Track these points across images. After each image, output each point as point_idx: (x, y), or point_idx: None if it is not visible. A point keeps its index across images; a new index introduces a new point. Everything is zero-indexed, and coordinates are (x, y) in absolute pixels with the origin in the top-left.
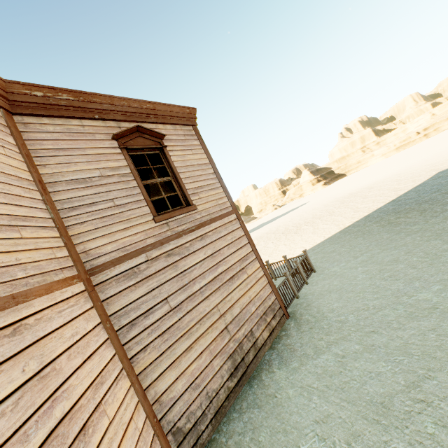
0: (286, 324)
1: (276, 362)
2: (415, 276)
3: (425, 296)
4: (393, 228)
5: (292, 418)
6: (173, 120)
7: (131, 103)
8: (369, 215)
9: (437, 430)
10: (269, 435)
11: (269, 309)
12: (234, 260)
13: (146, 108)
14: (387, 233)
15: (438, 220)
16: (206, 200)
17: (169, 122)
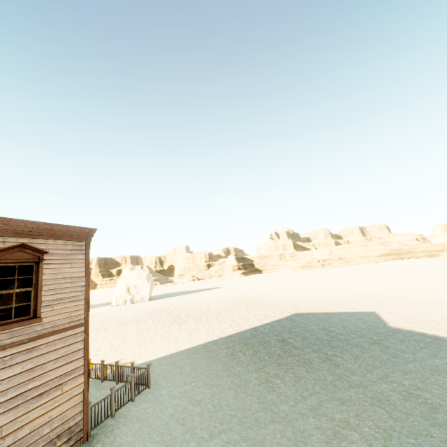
0: None
1: None
2: (194, 425)
3: None
4: (229, 361)
5: None
6: (68, 237)
7: (29, 224)
8: (232, 335)
9: None
10: None
11: (68, 430)
12: (54, 375)
13: (43, 227)
14: (222, 365)
15: (252, 369)
16: (58, 312)
17: (61, 239)
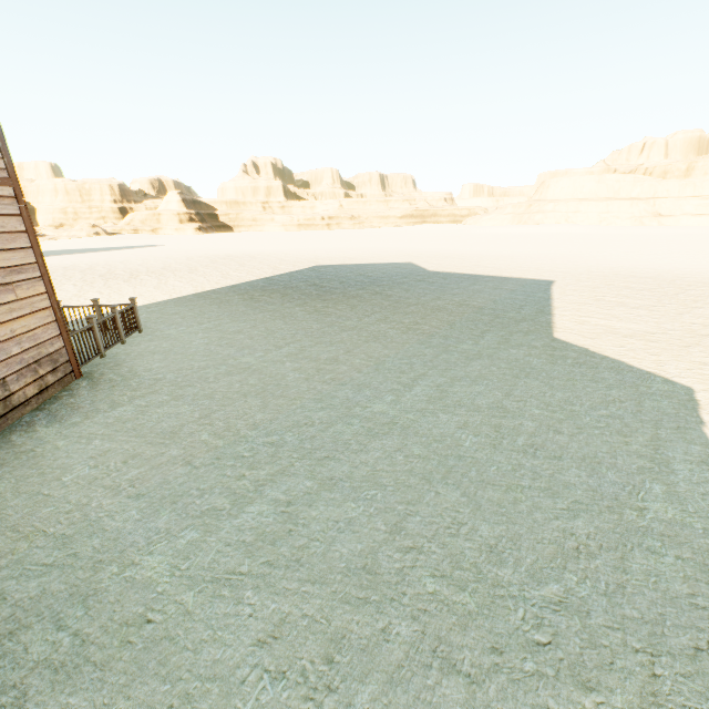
0: (74, 384)
1: (43, 421)
2: (249, 345)
3: (248, 360)
4: (253, 304)
5: (57, 463)
6: None
7: None
8: (238, 285)
9: (209, 437)
10: (15, 482)
11: (49, 358)
12: None
13: None
14: (245, 307)
15: (291, 306)
16: None
17: None
